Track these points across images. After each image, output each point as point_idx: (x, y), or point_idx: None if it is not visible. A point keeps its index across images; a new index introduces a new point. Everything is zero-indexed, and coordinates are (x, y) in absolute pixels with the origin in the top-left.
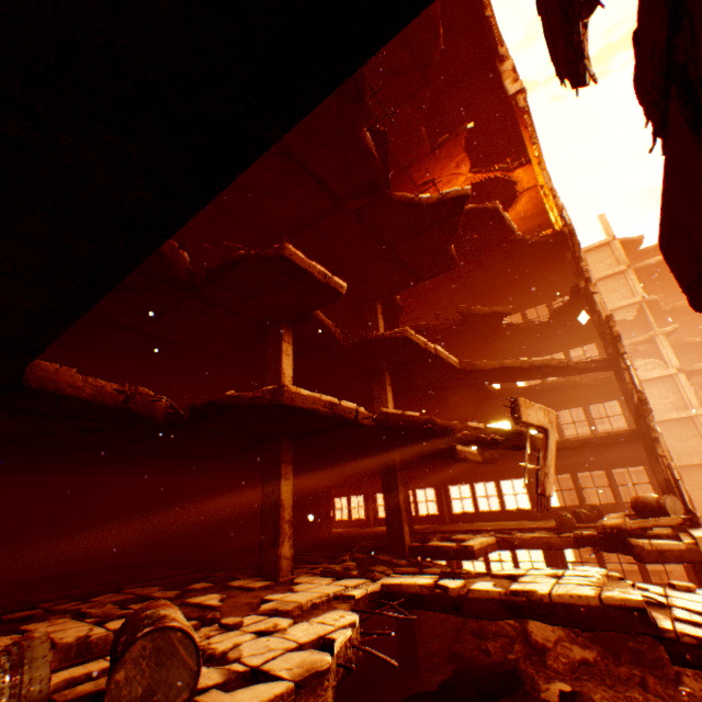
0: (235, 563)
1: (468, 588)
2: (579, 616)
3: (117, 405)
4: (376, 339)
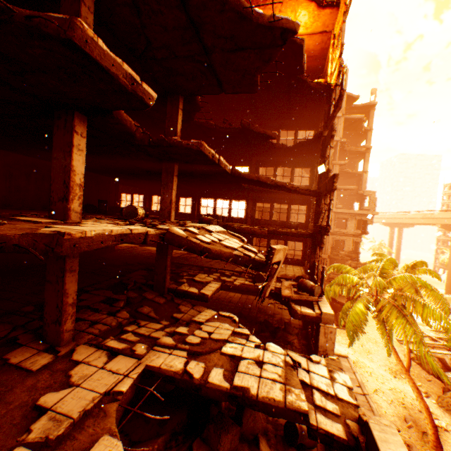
0: (23, 306)
1: (208, 381)
2: (270, 410)
3: None
4: (175, 145)
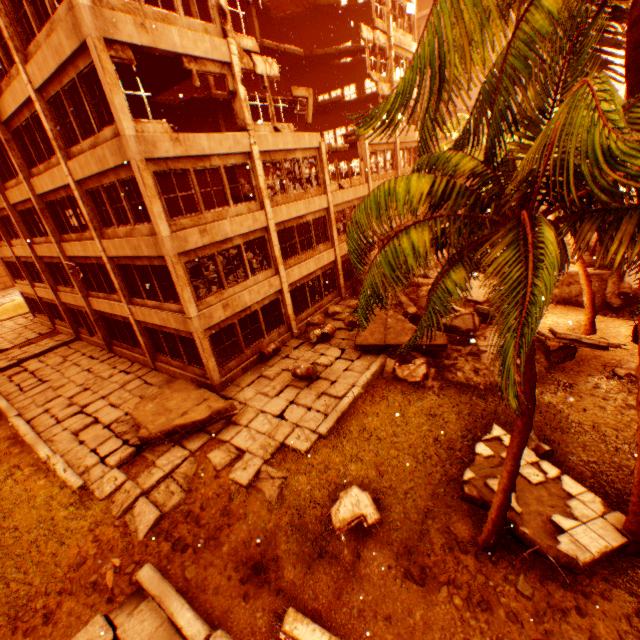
0: None
1: None
2: None
3: (168, 105)
4: None
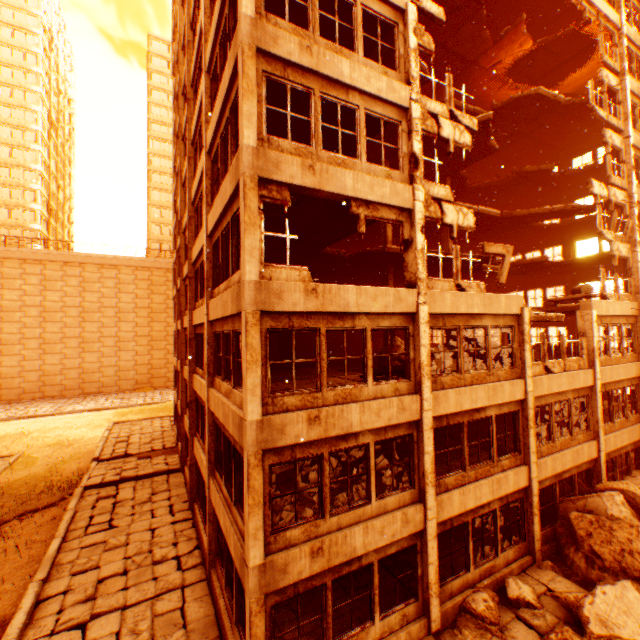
0: None
1: None
2: None
3: (337, 256)
4: None
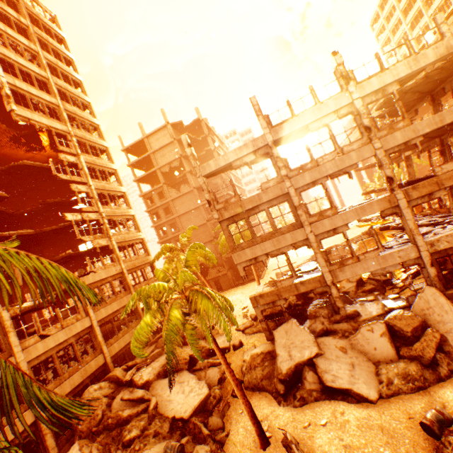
0: None
1: None
2: None
3: None
4: None
